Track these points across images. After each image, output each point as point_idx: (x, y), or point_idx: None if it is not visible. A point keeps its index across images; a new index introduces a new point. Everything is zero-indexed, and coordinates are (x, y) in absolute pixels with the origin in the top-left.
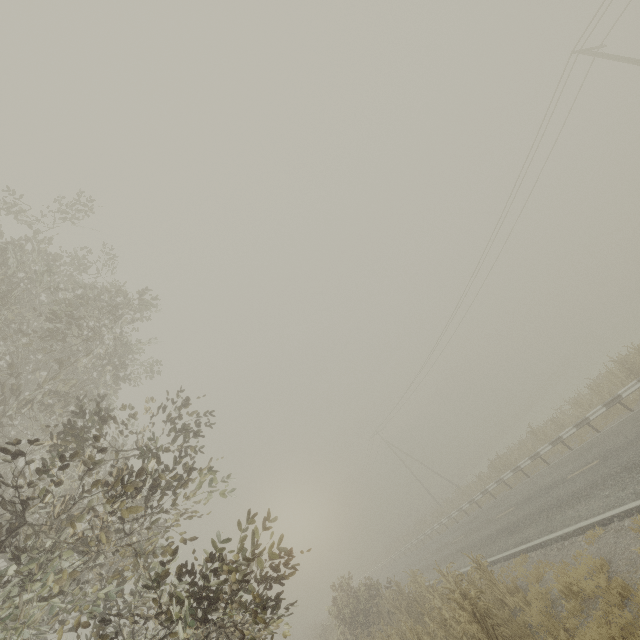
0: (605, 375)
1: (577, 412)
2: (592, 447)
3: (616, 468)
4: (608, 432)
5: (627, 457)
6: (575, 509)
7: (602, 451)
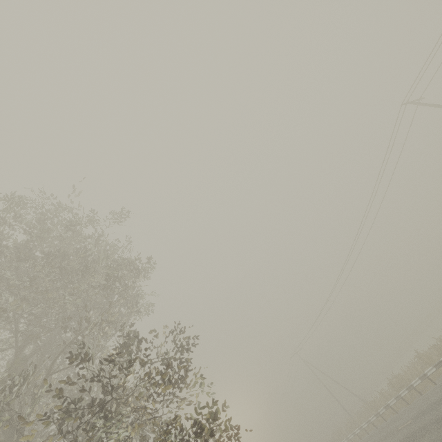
0: None
1: None
2: None
3: None
4: None
5: None
6: None
7: None
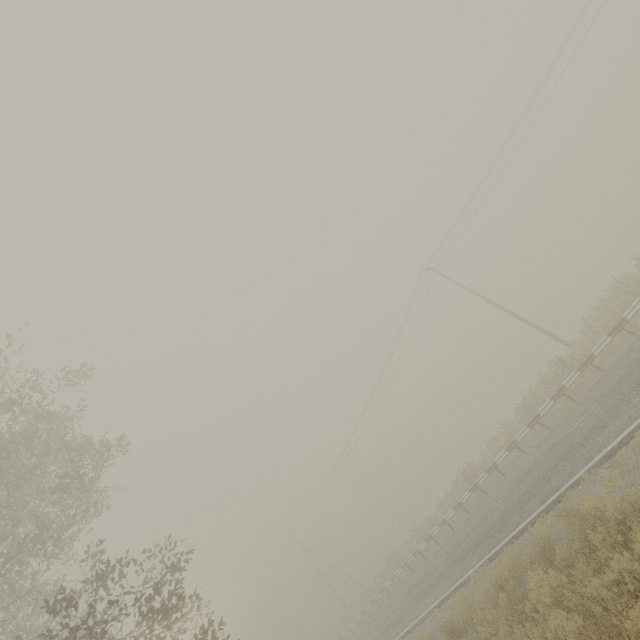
0: (455, 483)
1: (445, 510)
2: (447, 543)
3: (451, 562)
4: (456, 530)
5: (457, 553)
6: (429, 597)
7: (449, 547)
